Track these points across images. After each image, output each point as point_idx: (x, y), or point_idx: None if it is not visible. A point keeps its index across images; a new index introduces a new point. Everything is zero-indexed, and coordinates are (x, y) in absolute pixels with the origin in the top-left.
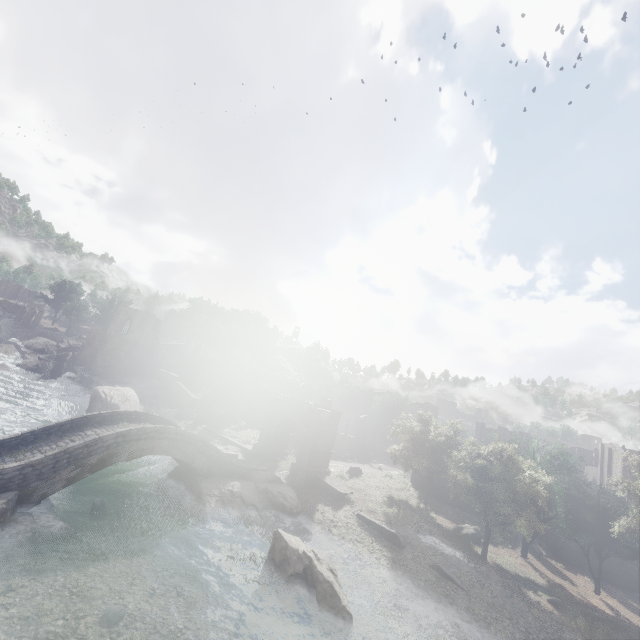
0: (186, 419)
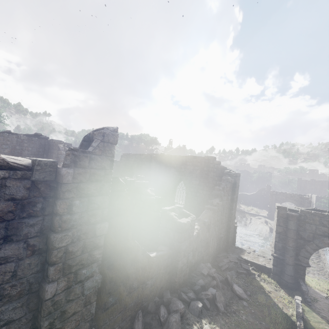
0: None
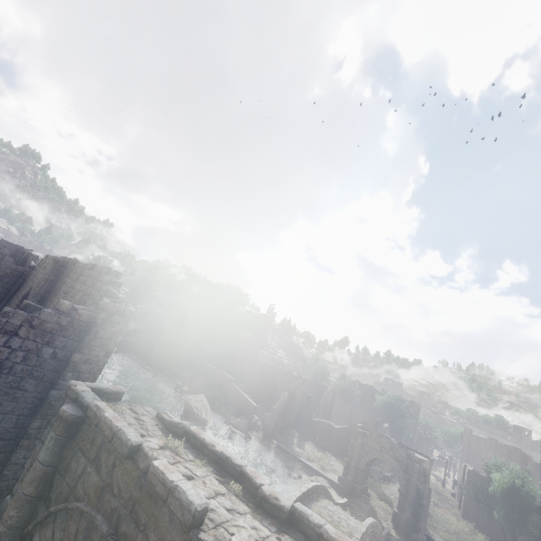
0: (253, 430)
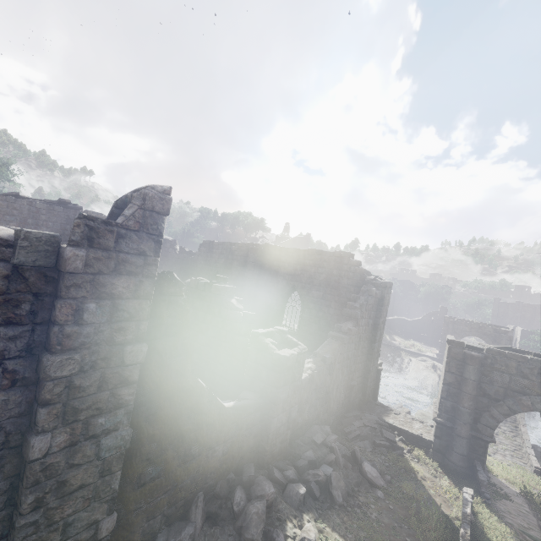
0: None
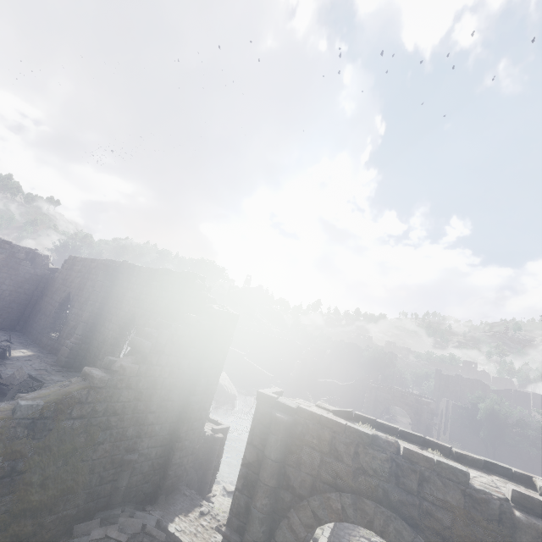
0: None
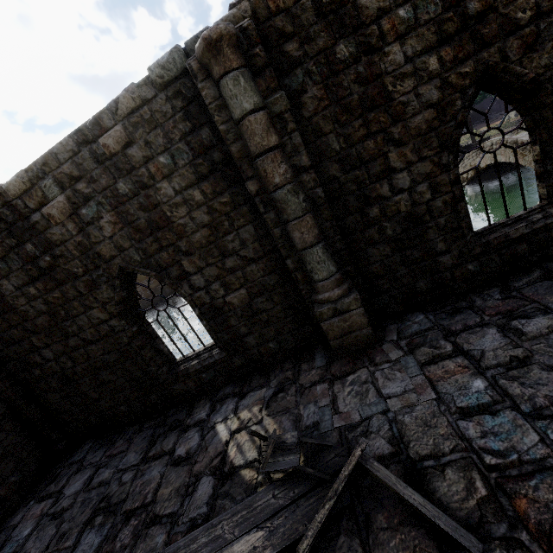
0: None
